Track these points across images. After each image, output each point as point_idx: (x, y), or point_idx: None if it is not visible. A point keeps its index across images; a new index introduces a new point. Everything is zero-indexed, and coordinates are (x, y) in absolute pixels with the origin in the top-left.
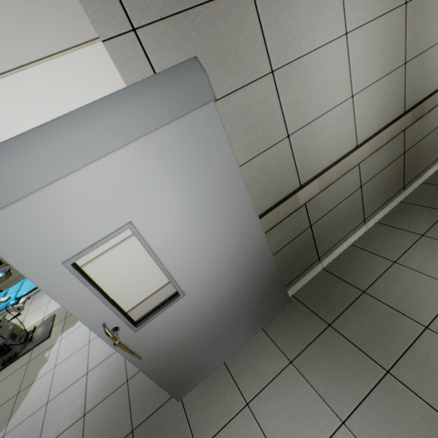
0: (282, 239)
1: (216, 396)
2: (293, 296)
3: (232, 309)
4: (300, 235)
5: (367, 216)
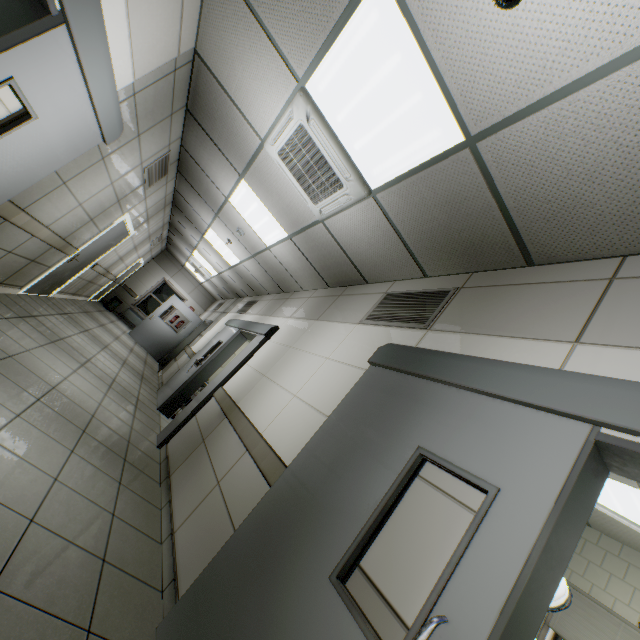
0: None
1: None
2: None
3: None
4: None
5: None
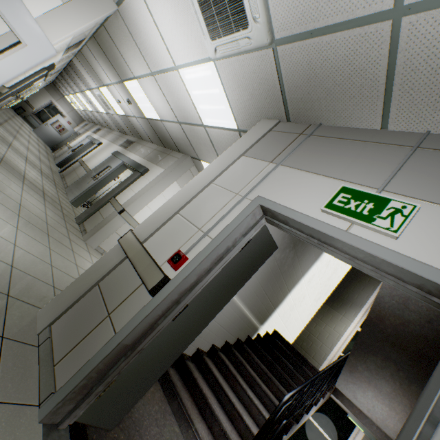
0: None
1: None
2: None
3: None
4: None
5: None
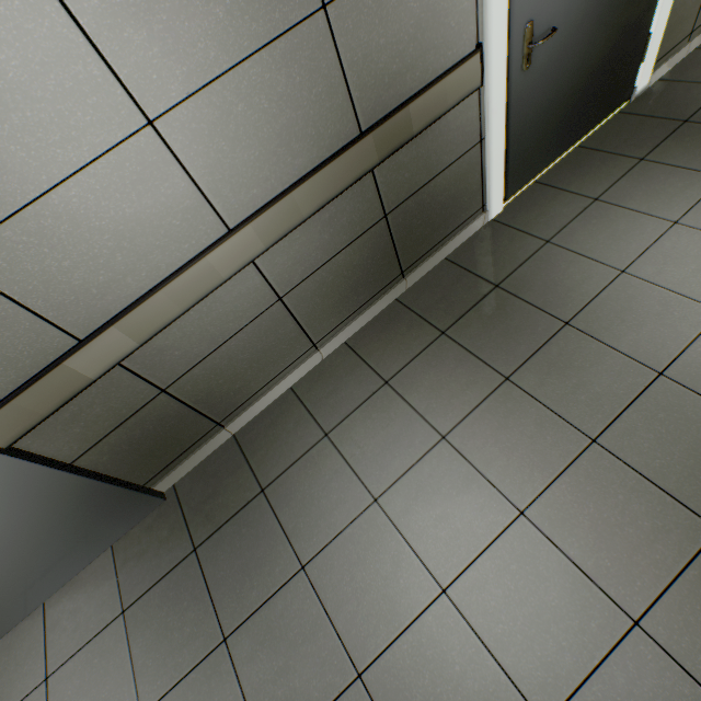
0: (89, 429)
1: (15, 663)
2: (175, 488)
3: (3, 558)
4: (143, 410)
5: (321, 337)
